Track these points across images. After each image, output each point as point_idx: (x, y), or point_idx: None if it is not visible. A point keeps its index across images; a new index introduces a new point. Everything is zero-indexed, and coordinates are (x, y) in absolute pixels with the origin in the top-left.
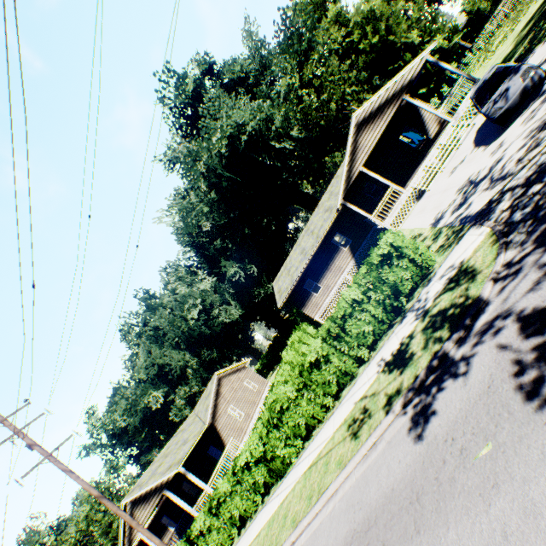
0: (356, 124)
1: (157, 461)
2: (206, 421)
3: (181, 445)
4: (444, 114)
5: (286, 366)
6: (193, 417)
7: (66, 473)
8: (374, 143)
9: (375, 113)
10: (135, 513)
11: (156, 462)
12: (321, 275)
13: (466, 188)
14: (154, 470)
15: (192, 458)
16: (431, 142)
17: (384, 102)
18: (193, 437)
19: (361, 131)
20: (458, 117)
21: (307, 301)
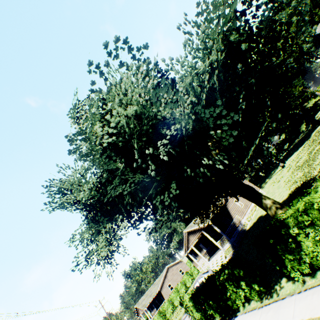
0: (187, 231)
1: (145, 294)
2: (157, 291)
3: (149, 295)
4: (242, 218)
5: (167, 302)
6: (159, 279)
7: (110, 319)
8: (194, 241)
9: (193, 231)
10: (138, 309)
11: (144, 295)
12: (197, 254)
13: (186, 315)
14: (142, 300)
15: (157, 295)
16: (230, 235)
17: (195, 229)
18: (152, 295)
19: (189, 234)
20: (225, 249)
21: (193, 260)
